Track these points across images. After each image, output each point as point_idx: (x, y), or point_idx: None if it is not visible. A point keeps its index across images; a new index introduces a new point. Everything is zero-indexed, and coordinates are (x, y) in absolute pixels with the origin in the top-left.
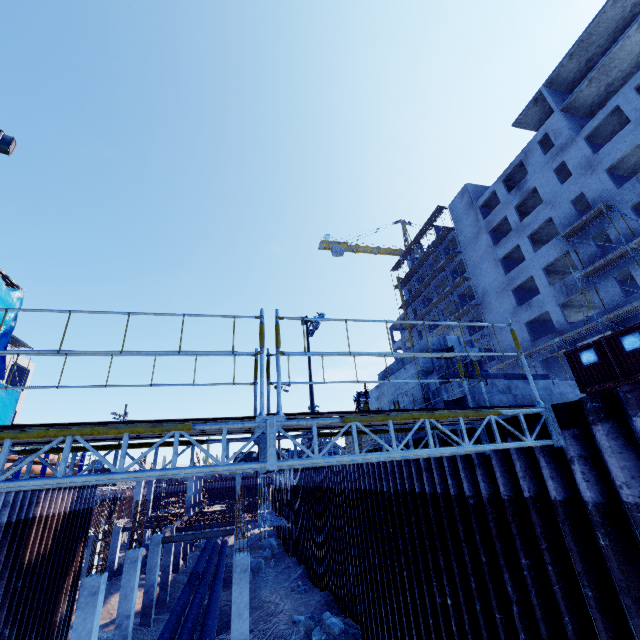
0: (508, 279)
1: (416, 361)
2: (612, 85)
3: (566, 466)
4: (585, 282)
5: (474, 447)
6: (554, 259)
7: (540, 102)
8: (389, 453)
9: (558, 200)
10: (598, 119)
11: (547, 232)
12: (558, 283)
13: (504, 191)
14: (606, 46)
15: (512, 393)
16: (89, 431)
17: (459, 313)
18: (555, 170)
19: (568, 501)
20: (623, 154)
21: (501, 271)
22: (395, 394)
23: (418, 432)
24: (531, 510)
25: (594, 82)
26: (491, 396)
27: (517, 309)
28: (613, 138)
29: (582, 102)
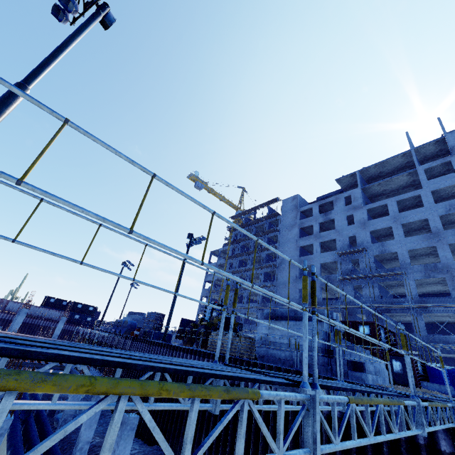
0: (300, 260)
1: (321, 323)
2: (385, 191)
3: (452, 435)
4: (339, 282)
5: (449, 425)
6: (328, 262)
7: (353, 177)
8: (439, 427)
9: (343, 232)
10: (376, 204)
11: (328, 244)
12: (325, 275)
13: (317, 211)
14: (389, 171)
15: (373, 364)
16: (386, 402)
17: (264, 266)
18: (347, 216)
19: (451, 454)
20: (380, 228)
21: (298, 253)
22: (291, 334)
23: (309, 366)
24: (423, 451)
25: (380, 185)
26: (370, 365)
27: (298, 279)
28: (379, 218)
29: (371, 190)
